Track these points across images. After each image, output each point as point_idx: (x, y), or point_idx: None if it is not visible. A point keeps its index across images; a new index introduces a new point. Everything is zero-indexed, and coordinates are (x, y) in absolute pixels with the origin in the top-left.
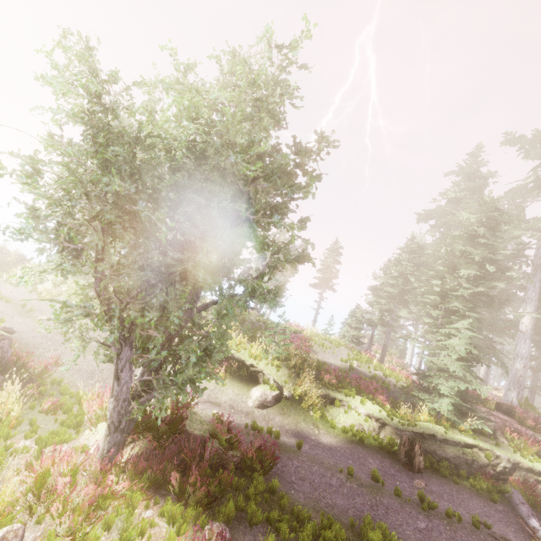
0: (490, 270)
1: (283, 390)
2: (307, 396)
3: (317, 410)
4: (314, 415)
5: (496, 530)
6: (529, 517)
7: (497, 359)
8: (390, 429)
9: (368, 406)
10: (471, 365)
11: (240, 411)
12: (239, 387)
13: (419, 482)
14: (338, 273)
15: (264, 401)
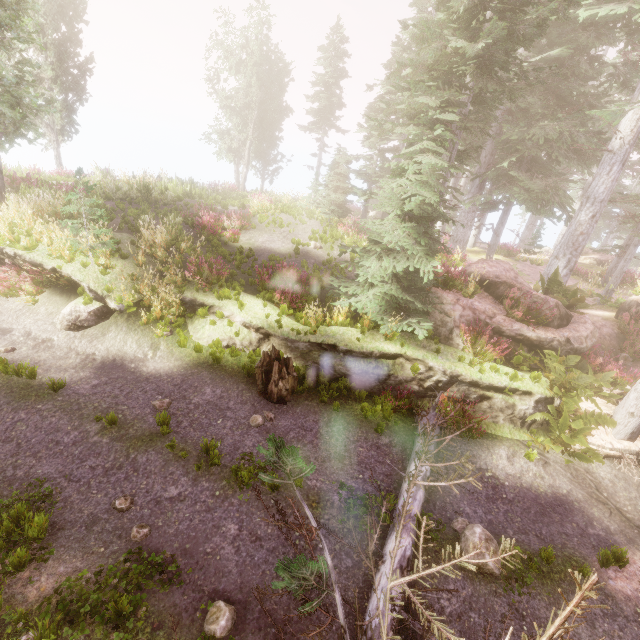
0: (583, 13)
1: (106, 301)
2: (154, 306)
3: (168, 324)
4: (157, 332)
5: (324, 484)
6: (413, 456)
7: (563, 210)
8: (277, 341)
9: (255, 310)
10: (427, 227)
11: (36, 337)
12: (56, 303)
13: (257, 418)
14: (339, 95)
15: (75, 320)
